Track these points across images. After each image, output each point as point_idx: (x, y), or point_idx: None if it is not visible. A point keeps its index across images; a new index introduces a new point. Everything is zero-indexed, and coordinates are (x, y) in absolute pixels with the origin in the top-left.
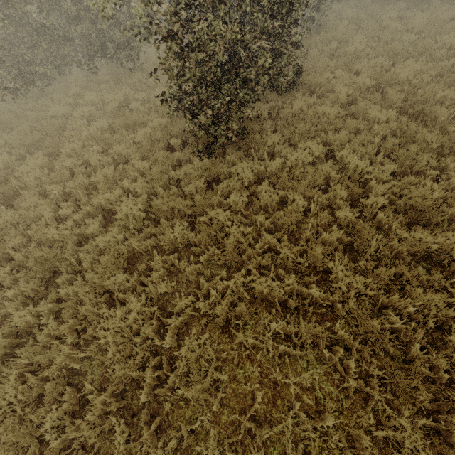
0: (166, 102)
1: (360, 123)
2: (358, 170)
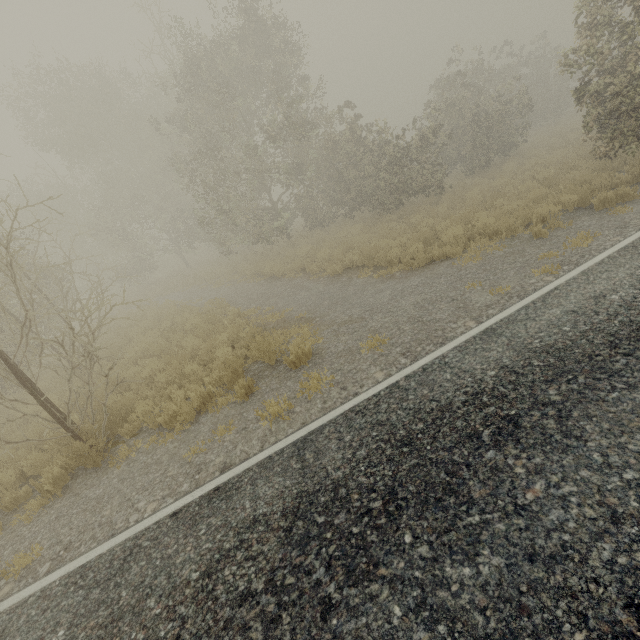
0: None
1: None
2: None
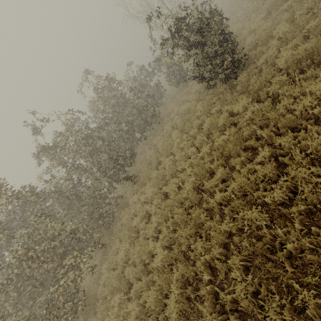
0: (204, 81)
1: (284, 14)
2: (317, 0)
